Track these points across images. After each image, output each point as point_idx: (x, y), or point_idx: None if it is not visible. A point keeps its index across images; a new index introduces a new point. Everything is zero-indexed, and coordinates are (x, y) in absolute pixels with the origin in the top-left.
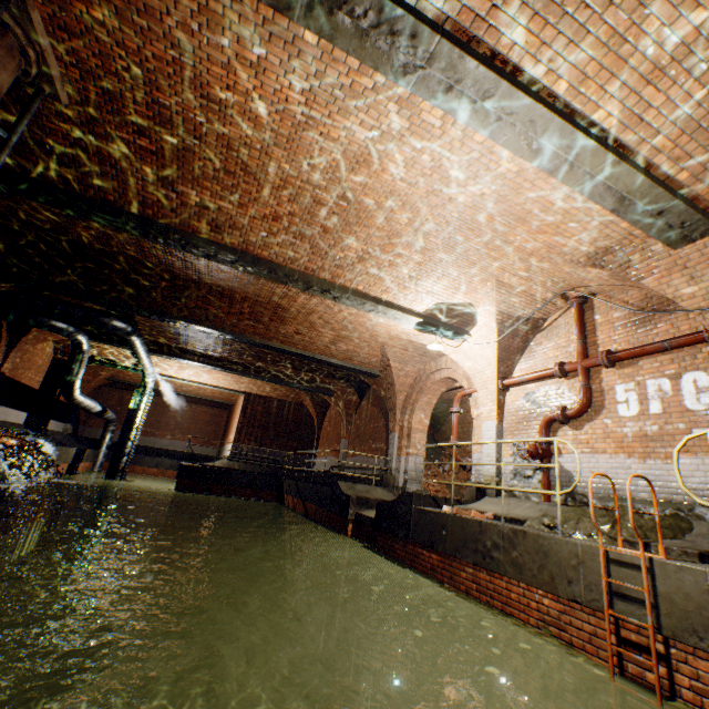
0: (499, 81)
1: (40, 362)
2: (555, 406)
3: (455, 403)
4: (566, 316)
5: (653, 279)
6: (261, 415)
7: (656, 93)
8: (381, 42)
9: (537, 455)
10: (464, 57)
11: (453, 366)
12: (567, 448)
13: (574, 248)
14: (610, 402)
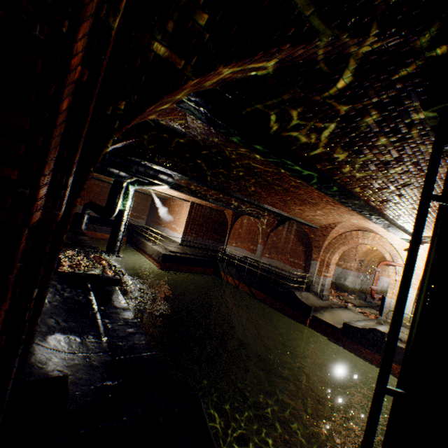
0: None
1: None
2: None
3: (379, 266)
4: None
5: None
6: (199, 218)
7: None
8: None
9: None
10: None
11: (380, 242)
12: None
13: None
14: None
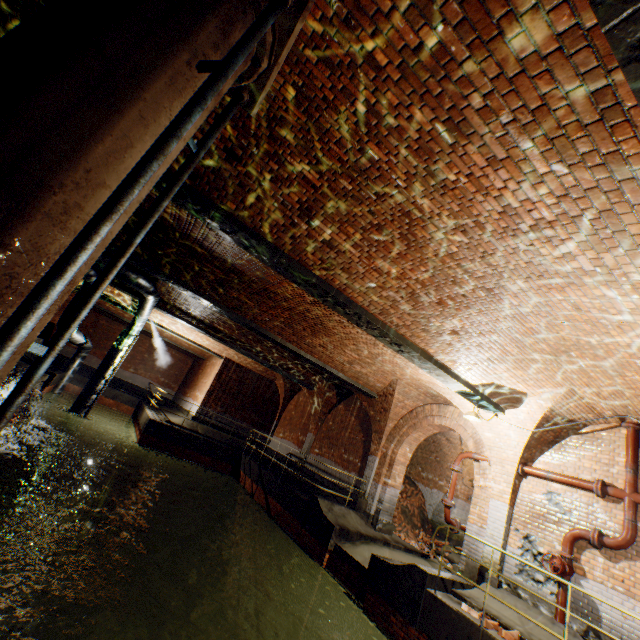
0: None
1: None
2: (585, 521)
3: (458, 461)
4: (613, 433)
5: None
6: (234, 383)
7: None
8: None
9: (563, 573)
10: None
11: (461, 421)
12: (595, 574)
13: None
14: None
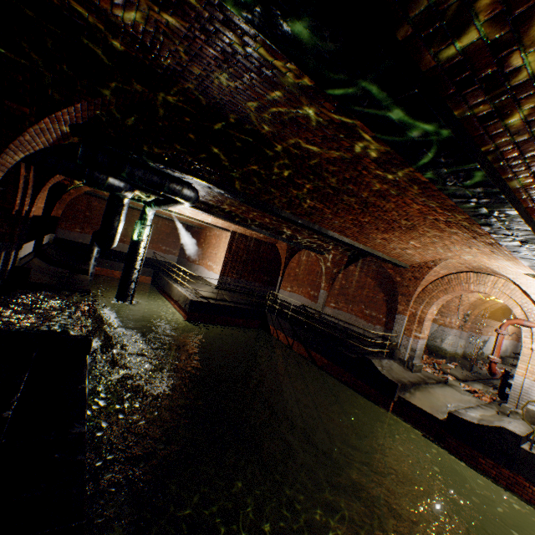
0: None
1: None
2: None
3: (504, 327)
4: None
5: None
6: (243, 253)
7: None
8: None
9: None
10: None
11: (506, 291)
12: None
13: None
14: None
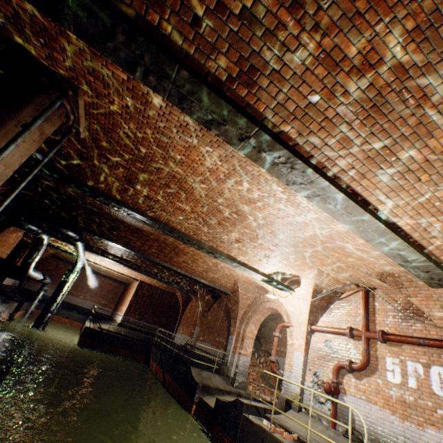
0: (348, 200)
1: (12, 242)
2: (344, 356)
3: (277, 329)
4: (356, 295)
5: (416, 299)
6: (147, 298)
7: (436, 220)
8: (284, 169)
9: (330, 392)
10: (331, 186)
11: (279, 302)
12: (350, 390)
13: (369, 267)
14: (382, 367)
